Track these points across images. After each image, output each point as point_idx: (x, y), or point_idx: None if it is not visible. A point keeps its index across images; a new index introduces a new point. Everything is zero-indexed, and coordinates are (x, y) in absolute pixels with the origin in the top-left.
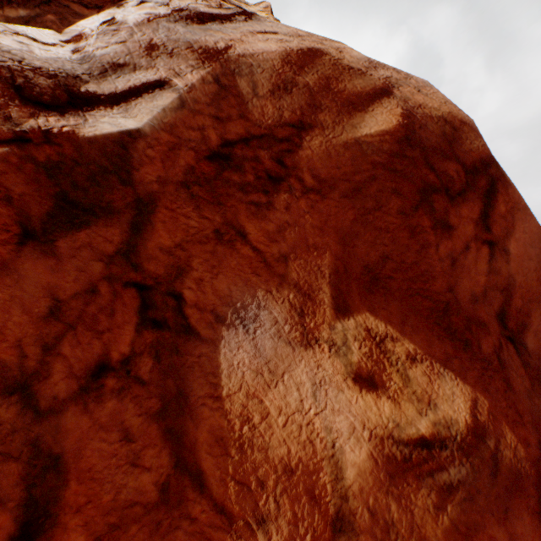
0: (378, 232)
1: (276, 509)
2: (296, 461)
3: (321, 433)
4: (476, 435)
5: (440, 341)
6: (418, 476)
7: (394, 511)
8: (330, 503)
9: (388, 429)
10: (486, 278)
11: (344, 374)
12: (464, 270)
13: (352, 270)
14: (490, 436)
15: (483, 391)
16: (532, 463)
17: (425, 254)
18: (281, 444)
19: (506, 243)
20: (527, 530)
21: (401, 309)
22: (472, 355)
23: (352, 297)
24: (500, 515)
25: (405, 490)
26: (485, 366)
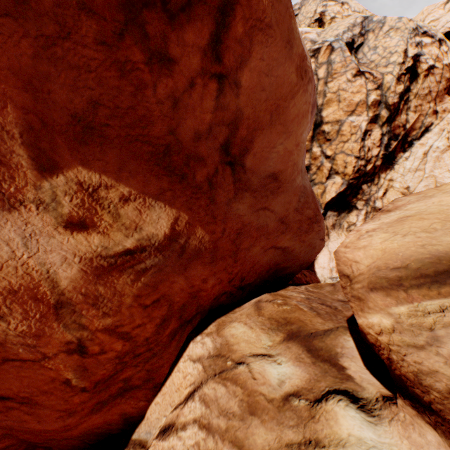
0: (77, 71)
1: (10, 310)
2: (18, 286)
3: (37, 267)
4: (171, 240)
5: (159, 179)
6: (121, 270)
7: (102, 290)
8: (51, 299)
9: (97, 252)
10: (213, 116)
11: (55, 225)
12: (189, 110)
13: (54, 123)
14: (183, 237)
15: (188, 210)
16: (213, 242)
17: (142, 97)
18: (2, 280)
19: (239, 75)
20: (199, 272)
21: (120, 157)
22: (187, 185)
23: (61, 154)
24: (181, 271)
25: (110, 280)
26: (196, 191)
